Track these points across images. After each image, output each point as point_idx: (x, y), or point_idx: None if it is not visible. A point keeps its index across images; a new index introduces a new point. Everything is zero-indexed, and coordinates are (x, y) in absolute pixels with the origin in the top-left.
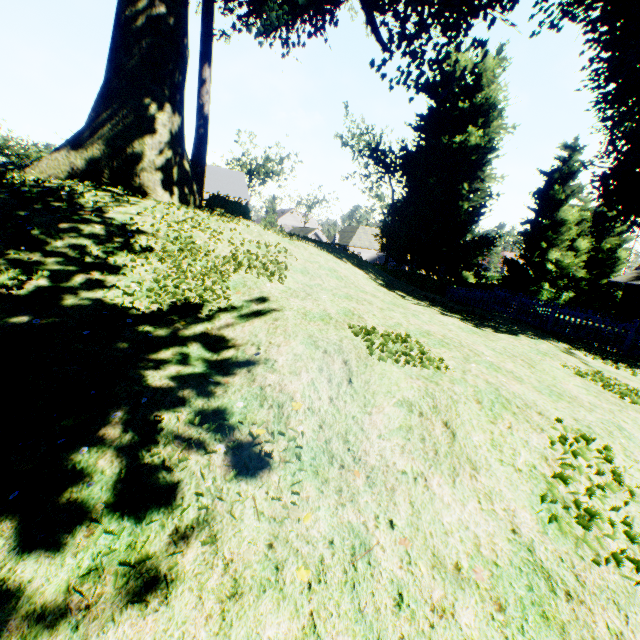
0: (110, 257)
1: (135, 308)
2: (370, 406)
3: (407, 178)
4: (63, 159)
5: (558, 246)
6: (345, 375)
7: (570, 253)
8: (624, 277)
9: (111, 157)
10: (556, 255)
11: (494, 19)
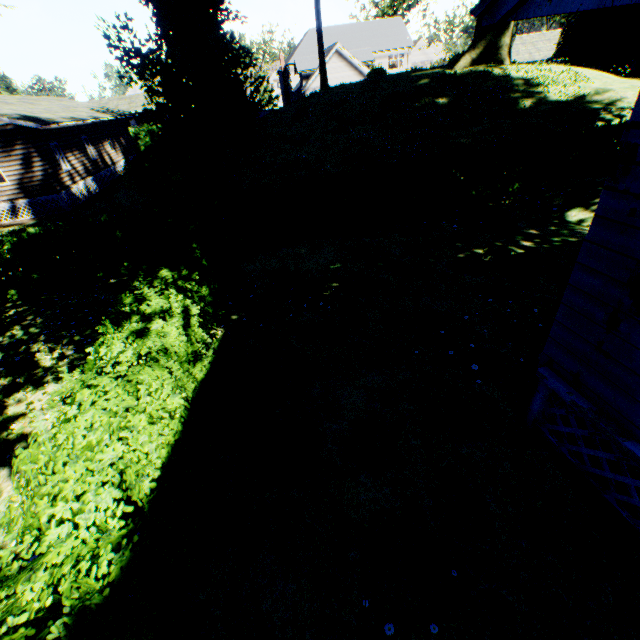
0: (535, 90)
1: (564, 100)
2: None
3: None
4: (468, 58)
5: None
6: None
7: None
8: None
9: (487, 49)
10: None
11: None
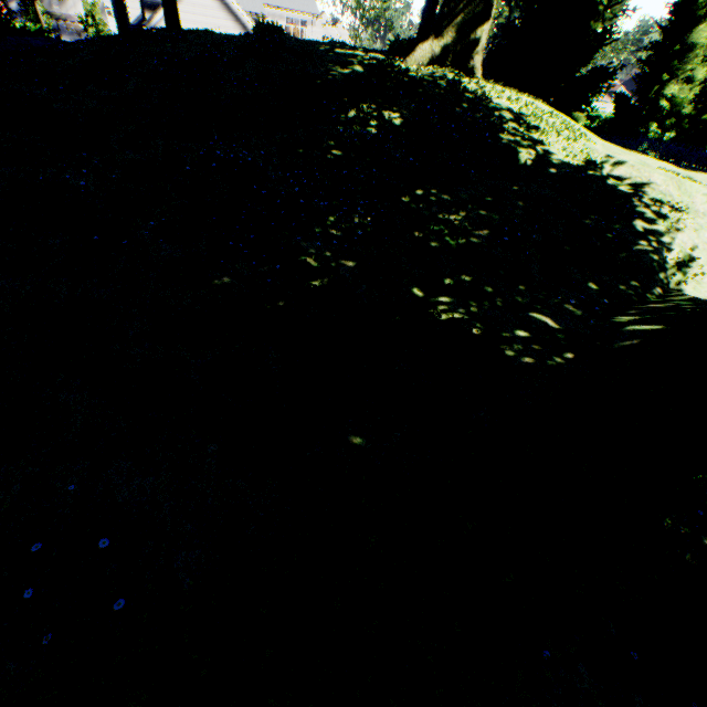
0: (530, 135)
1: (573, 164)
2: (691, 197)
3: None
4: (428, 48)
5: (677, 78)
6: (677, 188)
7: (687, 87)
8: None
9: (456, 43)
10: (672, 90)
11: None
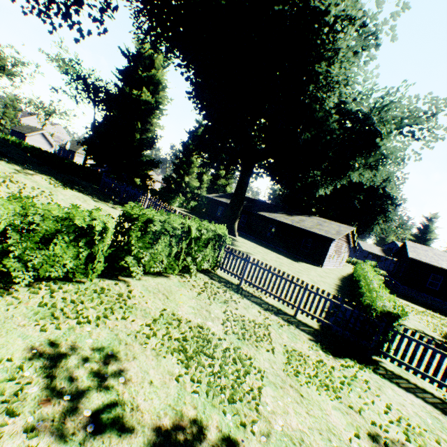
0: None
1: None
2: None
3: (107, 108)
4: None
5: (191, 175)
6: None
7: (196, 180)
8: (212, 195)
9: None
10: (189, 180)
11: (104, 9)
